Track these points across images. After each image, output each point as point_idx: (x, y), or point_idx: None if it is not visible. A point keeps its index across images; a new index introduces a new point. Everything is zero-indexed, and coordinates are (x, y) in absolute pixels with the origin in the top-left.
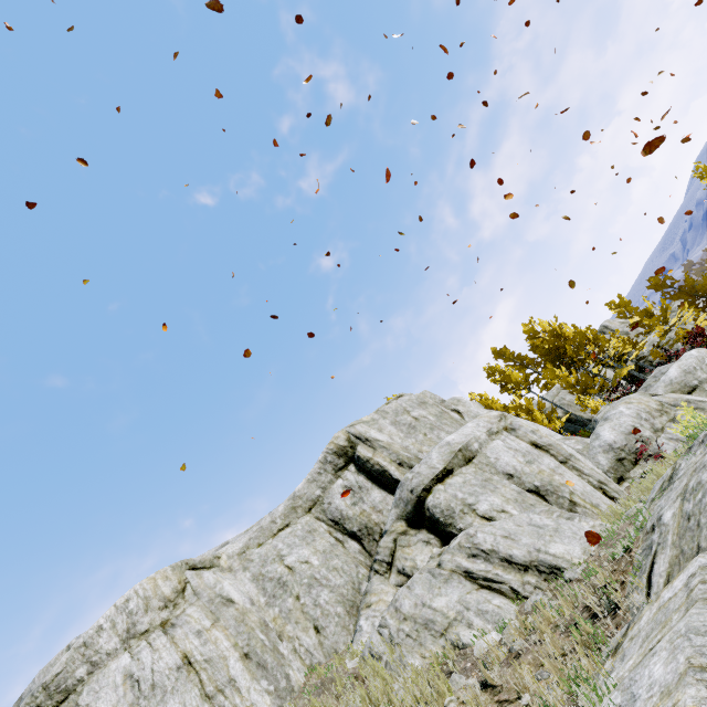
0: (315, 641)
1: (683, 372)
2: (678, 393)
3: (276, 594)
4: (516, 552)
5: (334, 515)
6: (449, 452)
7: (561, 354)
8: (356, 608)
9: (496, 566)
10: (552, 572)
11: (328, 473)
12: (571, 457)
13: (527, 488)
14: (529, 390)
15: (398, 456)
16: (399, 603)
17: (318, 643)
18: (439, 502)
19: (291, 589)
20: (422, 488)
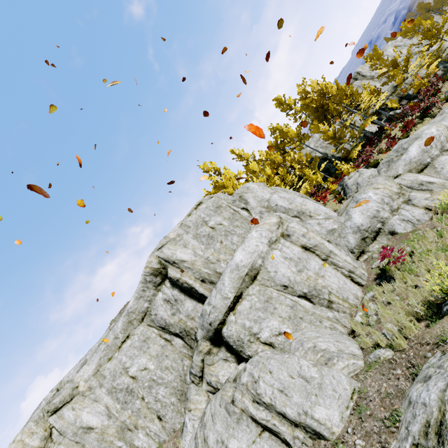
0: (159, 426)
1: (421, 152)
2: (414, 171)
3: (127, 401)
4: (289, 412)
5: (160, 323)
6: (238, 278)
7: (325, 110)
8: (184, 395)
9: (274, 416)
10: (316, 434)
11: (150, 289)
12: (331, 254)
13: (298, 295)
14: (300, 142)
15: (200, 275)
16: (206, 434)
17: (162, 427)
18: (231, 334)
19: (137, 394)
20: (218, 324)
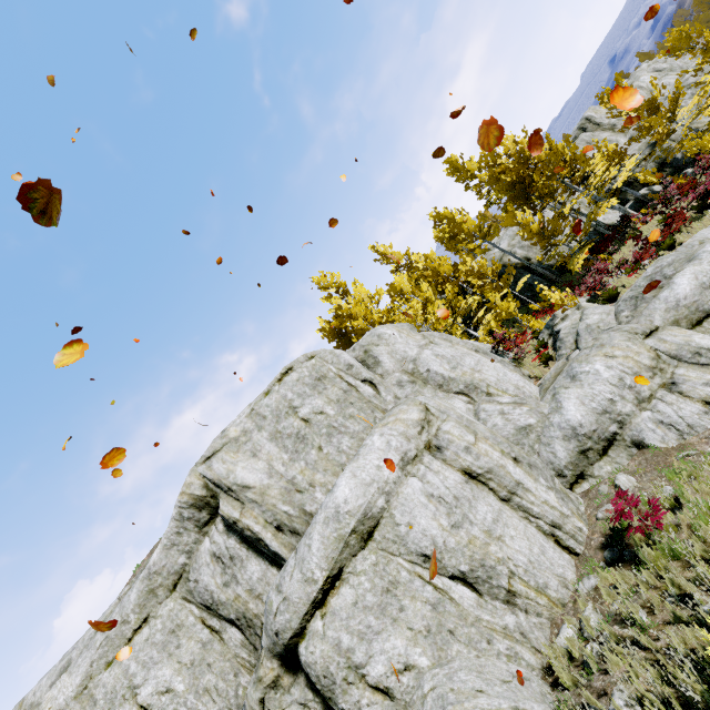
0: None
1: (699, 288)
2: (683, 323)
3: None
4: None
5: (203, 598)
6: (335, 538)
7: (527, 187)
8: None
9: None
10: None
11: (190, 532)
12: (518, 489)
13: (450, 574)
14: (484, 240)
15: (274, 516)
16: None
17: None
18: (313, 660)
19: None
20: (289, 637)
